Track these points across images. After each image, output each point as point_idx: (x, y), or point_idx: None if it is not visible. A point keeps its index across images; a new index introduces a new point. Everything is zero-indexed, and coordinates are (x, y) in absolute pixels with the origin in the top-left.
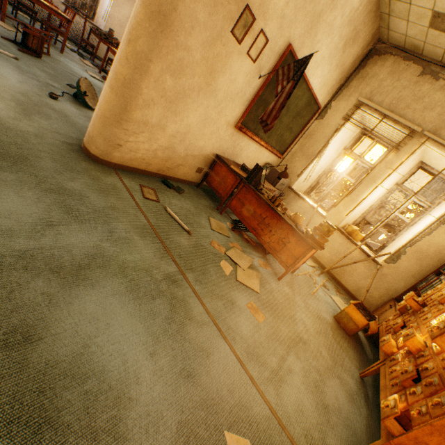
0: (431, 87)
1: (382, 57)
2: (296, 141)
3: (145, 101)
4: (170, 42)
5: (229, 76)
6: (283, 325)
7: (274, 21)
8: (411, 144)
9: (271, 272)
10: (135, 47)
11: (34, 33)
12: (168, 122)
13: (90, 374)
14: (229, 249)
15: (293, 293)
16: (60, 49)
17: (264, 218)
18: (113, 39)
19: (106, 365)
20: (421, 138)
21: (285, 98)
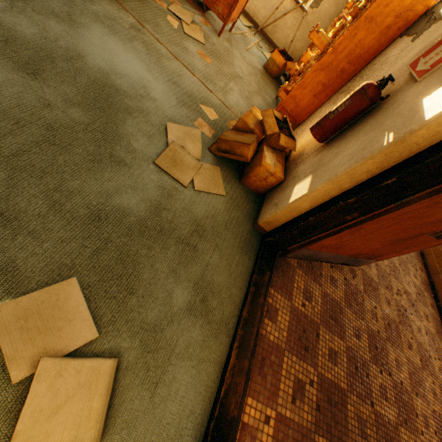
0: None
1: None
2: None
3: None
4: None
5: None
6: (225, 67)
7: None
8: None
9: (212, 30)
10: None
11: None
12: None
13: (123, 75)
14: (170, 5)
15: (231, 48)
16: None
17: None
18: None
19: (128, 73)
20: None
21: None
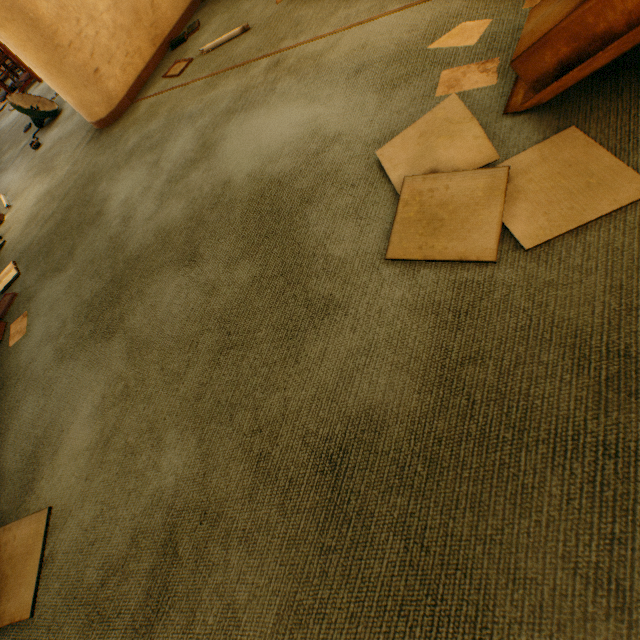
0: None
1: None
2: None
3: None
4: None
5: None
6: None
7: None
8: None
9: None
10: None
11: None
12: None
13: (279, 152)
14: None
15: None
16: None
17: None
18: None
19: (284, 140)
20: None
21: None
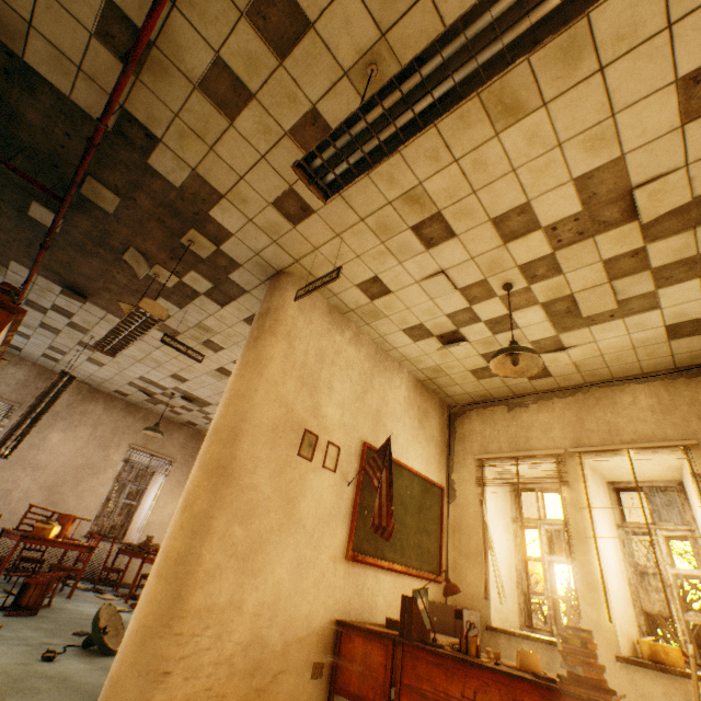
0: (529, 414)
1: (464, 415)
2: (445, 544)
3: (208, 572)
4: (233, 487)
5: (312, 496)
6: None
7: (337, 430)
8: (571, 468)
9: None
10: (192, 510)
11: (40, 579)
12: (245, 591)
13: None
14: None
15: None
16: (67, 593)
17: (473, 698)
18: (151, 546)
19: None
20: (573, 457)
21: (387, 487)
